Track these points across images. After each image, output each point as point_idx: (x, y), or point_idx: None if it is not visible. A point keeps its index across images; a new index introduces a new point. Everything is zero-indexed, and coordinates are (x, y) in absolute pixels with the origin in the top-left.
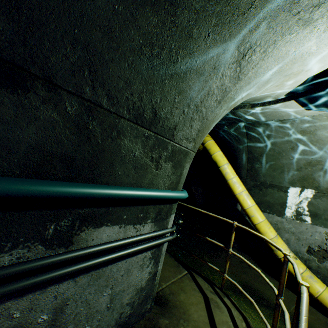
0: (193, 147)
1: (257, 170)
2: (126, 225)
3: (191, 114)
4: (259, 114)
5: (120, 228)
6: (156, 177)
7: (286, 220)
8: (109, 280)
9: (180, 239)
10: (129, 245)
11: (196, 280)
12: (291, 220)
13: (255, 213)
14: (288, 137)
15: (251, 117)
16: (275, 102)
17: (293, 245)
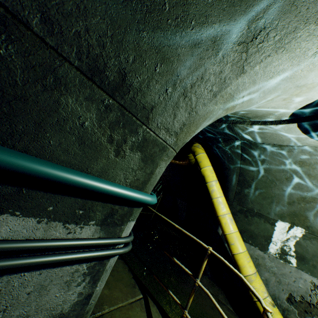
0: (174, 144)
1: (245, 194)
2: (50, 221)
3: (176, 98)
4: (258, 133)
5: (39, 223)
6: (114, 165)
7: (268, 256)
8: (2, 298)
9: (152, 252)
10: (51, 250)
11: (149, 310)
12: (274, 258)
13: (236, 242)
14: (284, 166)
15: (250, 135)
16: (278, 122)
17: (272, 287)
